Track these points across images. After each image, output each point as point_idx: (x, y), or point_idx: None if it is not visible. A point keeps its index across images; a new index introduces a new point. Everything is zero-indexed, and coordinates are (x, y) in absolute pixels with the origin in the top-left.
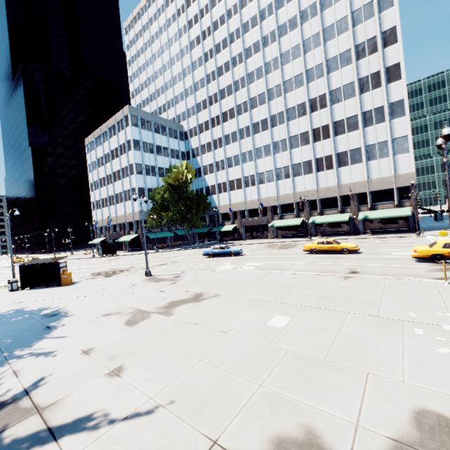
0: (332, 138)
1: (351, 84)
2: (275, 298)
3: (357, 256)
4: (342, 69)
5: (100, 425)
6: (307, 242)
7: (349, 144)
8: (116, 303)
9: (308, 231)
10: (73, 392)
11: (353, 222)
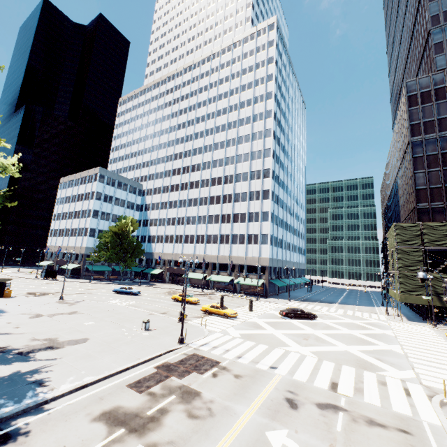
0: (231, 224)
1: (246, 193)
2: (104, 317)
3: (190, 306)
4: (242, 182)
5: (7, 334)
6: (197, 293)
7: (240, 230)
8: (31, 310)
9: (208, 285)
10: (1, 329)
11: (234, 284)
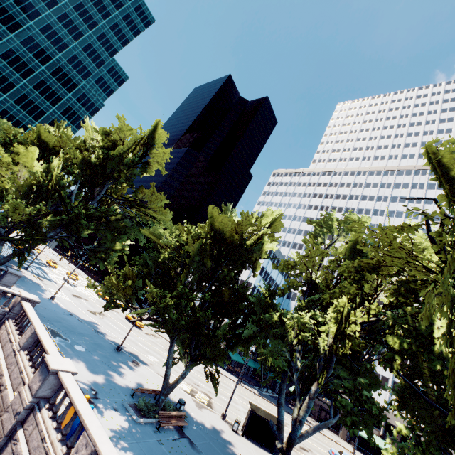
0: None
1: None
2: None
3: None
4: None
5: None
6: None
7: None
8: None
9: None
10: None
11: None
